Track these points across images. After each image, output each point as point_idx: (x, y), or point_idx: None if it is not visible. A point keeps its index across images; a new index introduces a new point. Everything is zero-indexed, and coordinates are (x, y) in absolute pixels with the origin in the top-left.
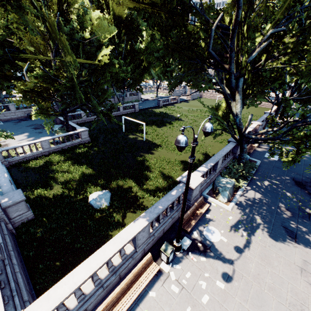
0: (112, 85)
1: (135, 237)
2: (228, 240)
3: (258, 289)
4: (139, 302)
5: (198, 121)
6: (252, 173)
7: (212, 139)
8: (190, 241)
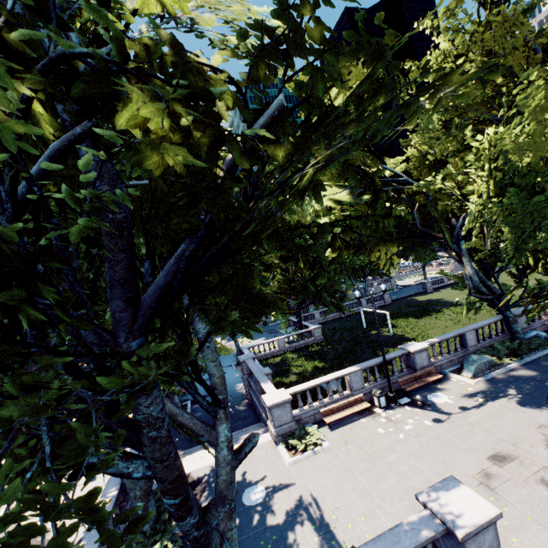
0: (348, 276)
1: (348, 377)
2: (454, 402)
3: (468, 429)
4: (352, 422)
5: None
6: (533, 350)
7: None
8: (409, 400)
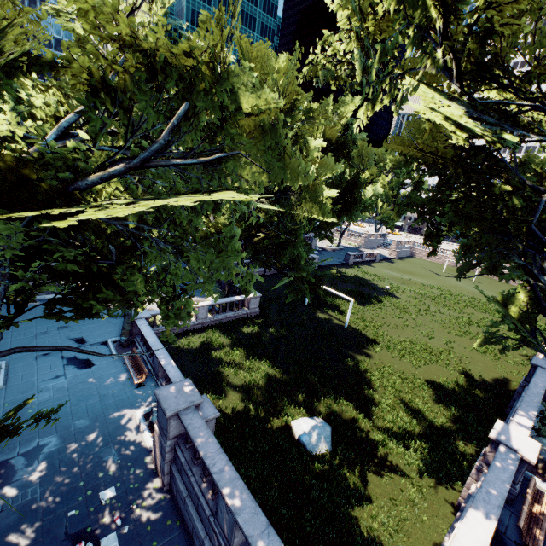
0: None
1: None
2: None
3: None
4: None
5: (424, 303)
6: None
7: (464, 344)
8: None
